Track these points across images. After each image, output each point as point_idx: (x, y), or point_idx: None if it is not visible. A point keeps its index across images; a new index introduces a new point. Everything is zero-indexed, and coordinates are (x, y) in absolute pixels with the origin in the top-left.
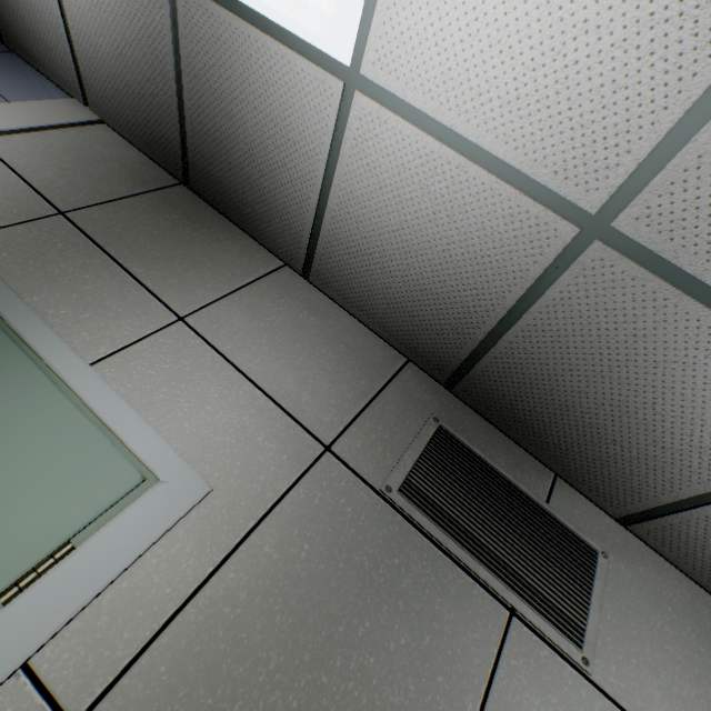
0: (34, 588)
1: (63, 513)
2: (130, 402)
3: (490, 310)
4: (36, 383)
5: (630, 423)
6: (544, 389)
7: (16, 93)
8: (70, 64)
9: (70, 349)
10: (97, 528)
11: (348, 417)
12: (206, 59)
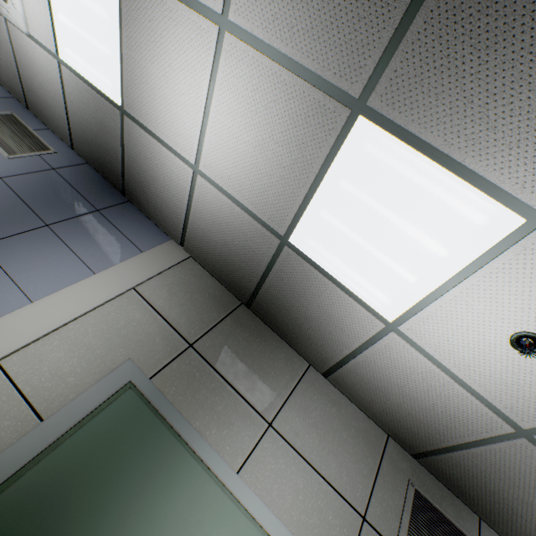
0: None
1: None
2: (262, 500)
3: (453, 437)
4: (217, 495)
5: (532, 512)
6: (481, 480)
7: (141, 240)
8: (179, 228)
9: (226, 464)
10: None
11: (368, 490)
12: (291, 276)
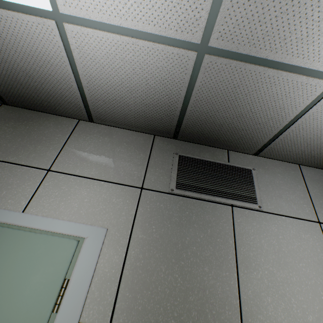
0: (64, 301)
1: (55, 271)
2: (51, 217)
3: (177, 101)
4: (4, 233)
5: (245, 120)
6: (211, 122)
7: None
8: None
9: (8, 211)
10: (72, 268)
11: (143, 172)
12: None
